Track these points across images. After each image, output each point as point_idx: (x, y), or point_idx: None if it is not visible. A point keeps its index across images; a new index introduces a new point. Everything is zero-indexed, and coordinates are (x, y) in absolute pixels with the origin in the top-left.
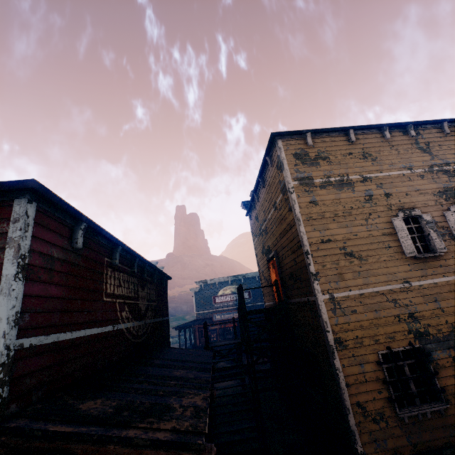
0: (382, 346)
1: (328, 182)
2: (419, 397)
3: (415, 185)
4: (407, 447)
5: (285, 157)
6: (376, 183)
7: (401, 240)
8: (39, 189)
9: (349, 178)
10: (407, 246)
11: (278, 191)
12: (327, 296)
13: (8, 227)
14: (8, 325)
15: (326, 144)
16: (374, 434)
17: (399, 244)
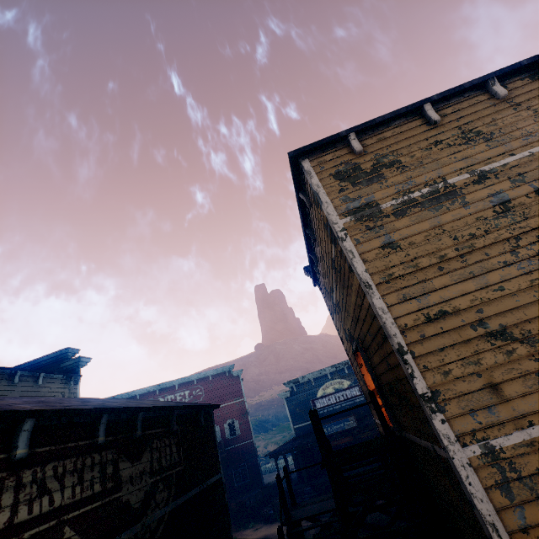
0: None
1: (408, 202)
2: None
3: None
4: None
5: (320, 183)
6: (508, 177)
7: None
8: None
9: (448, 184)
10: None
11: (328, 242)
12: (475, 450)
13: None
14: None
15: (388, 142)
16: None
17: None
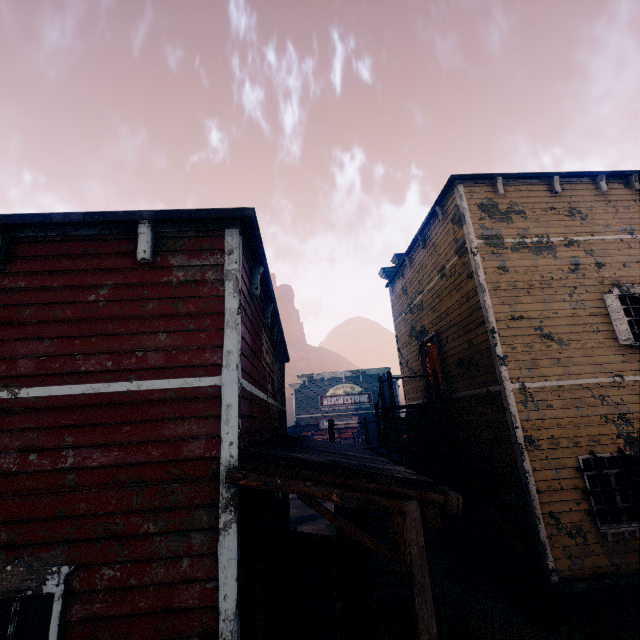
0: (583, 450)
1: (522, 243)
2: (627, 511)
3: (636, 254)
4: (608, 568)
5: (467, 208)
6: (585, 249)
7: (614, 323)
8: (253, 220)
9: (550, 241)
10: (621, 331)
11: (450, 253)
12: (516, 386)
13: (222, 259)
14: (238, 359)
15: (521, 194)
16: (568, 550)
17: (612, 329)
